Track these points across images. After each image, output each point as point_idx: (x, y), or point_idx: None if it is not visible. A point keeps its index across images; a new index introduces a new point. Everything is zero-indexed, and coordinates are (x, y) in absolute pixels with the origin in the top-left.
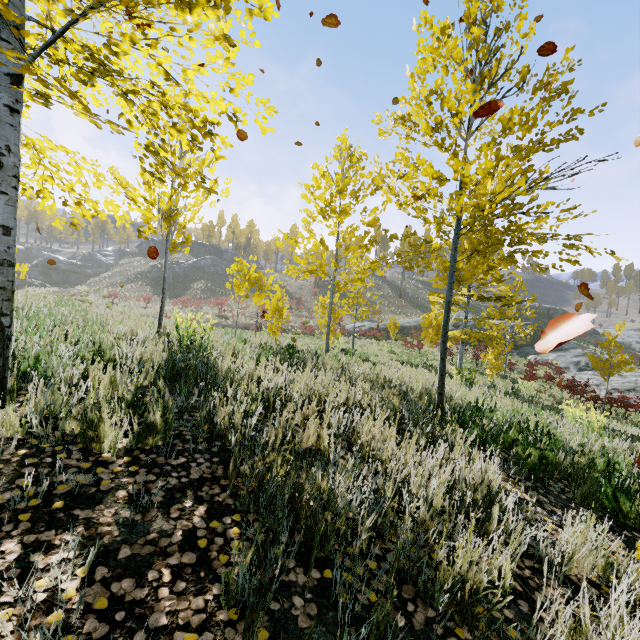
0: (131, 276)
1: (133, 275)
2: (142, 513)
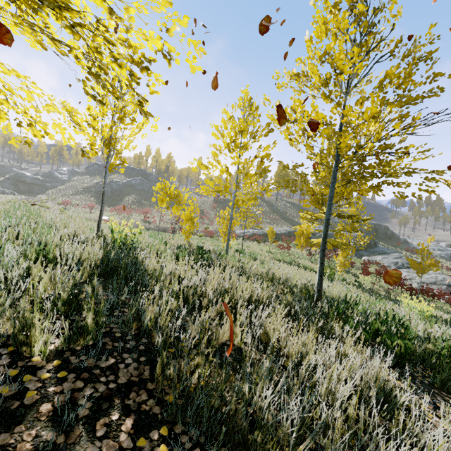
0: (80, 189)
1: (81, 189)
2: (65, 433)
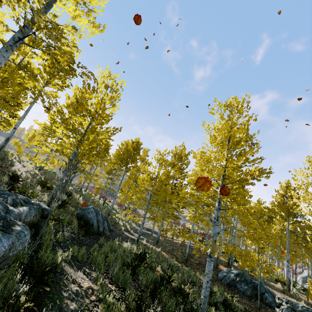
0: None
1: None
2: None
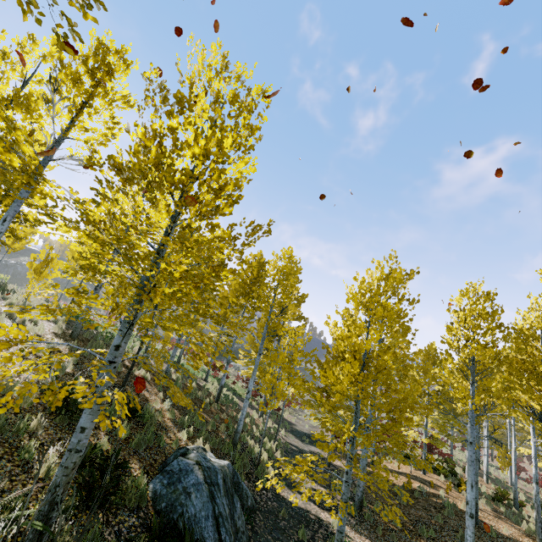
0: None
1: None
2: None
